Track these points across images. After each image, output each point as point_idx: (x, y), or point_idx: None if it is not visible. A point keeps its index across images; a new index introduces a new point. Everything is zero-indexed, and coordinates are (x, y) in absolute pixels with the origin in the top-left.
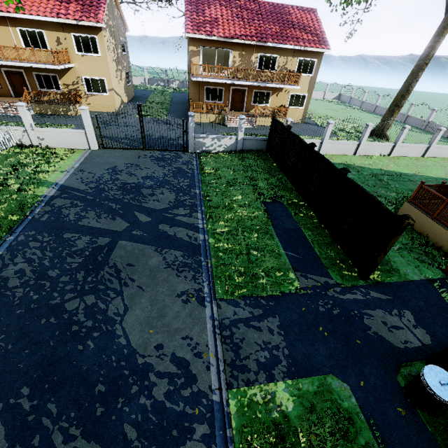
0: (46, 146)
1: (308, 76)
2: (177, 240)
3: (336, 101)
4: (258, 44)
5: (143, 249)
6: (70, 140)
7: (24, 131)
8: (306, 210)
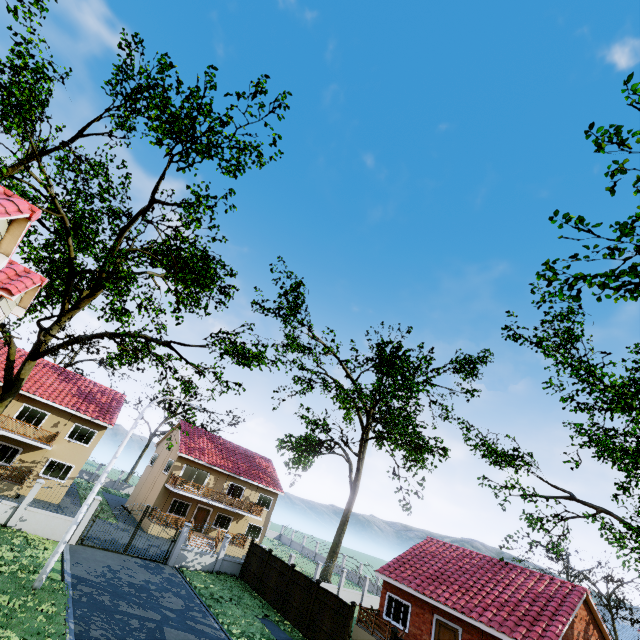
0: (18, 529)
1: (266, 510)
2: (207, 633)
3: (277, 540)
4: (233, 475)
5: (186, 635)
6: (54, 527)
7: (13, 507)
8: (291, 626)
